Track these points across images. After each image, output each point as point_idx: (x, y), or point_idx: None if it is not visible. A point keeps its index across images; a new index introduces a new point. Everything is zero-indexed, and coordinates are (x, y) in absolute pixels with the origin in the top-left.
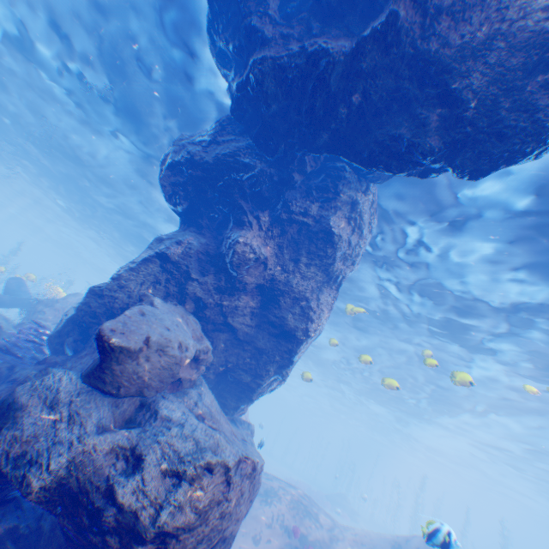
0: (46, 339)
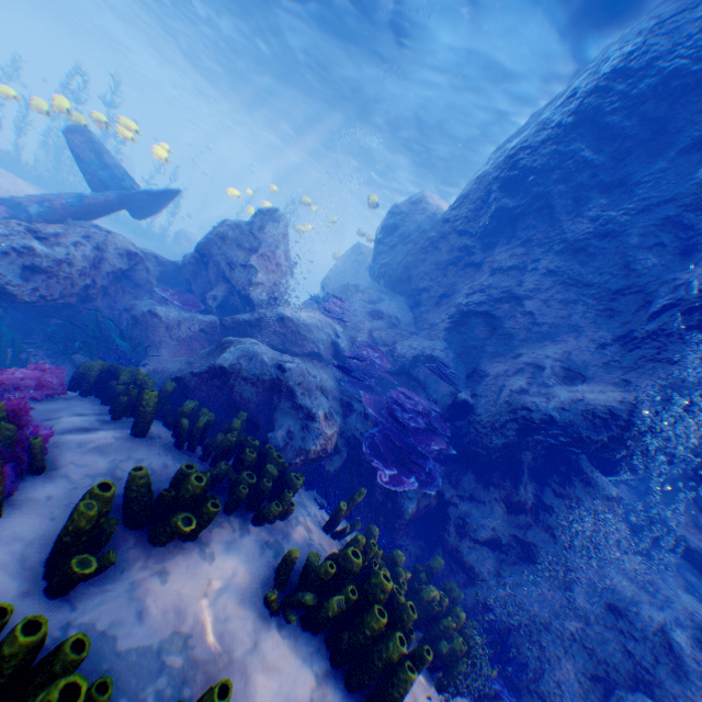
0: (479, 452)
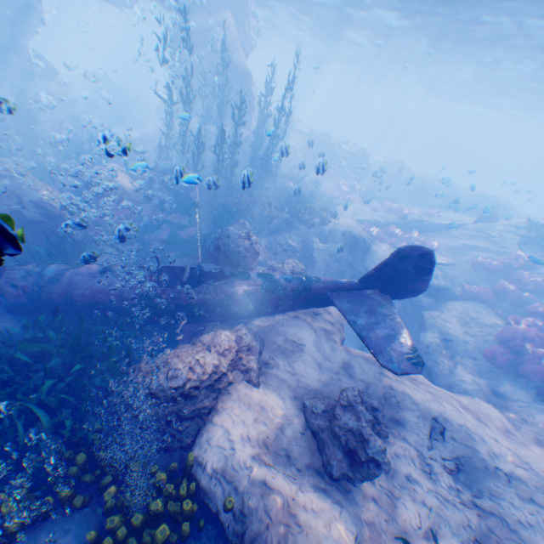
0: None
